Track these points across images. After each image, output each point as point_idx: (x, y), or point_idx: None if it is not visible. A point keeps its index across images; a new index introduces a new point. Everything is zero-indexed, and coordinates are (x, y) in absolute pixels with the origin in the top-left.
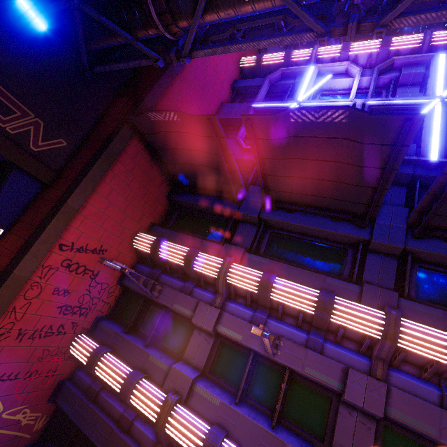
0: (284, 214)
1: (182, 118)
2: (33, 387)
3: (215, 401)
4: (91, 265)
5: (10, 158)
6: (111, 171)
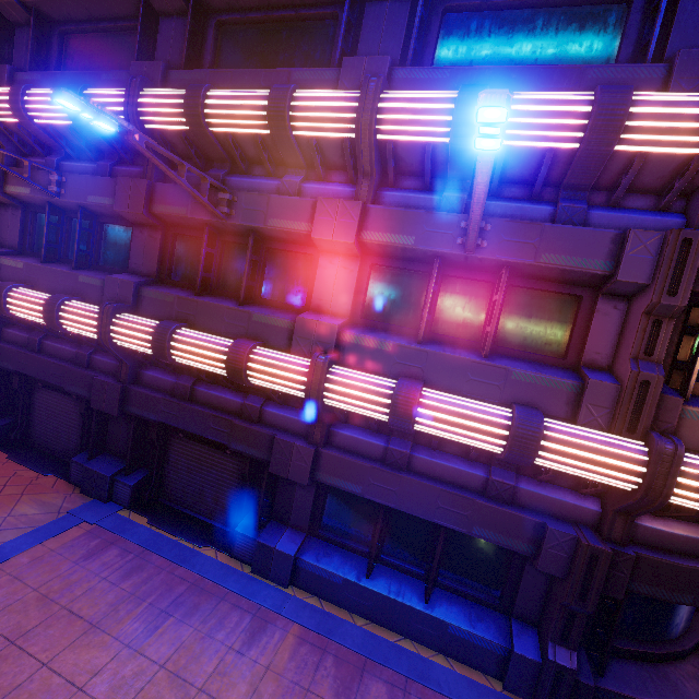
0: None
1: None
2: None
3: (20, 266)
4: None
5: None
6: None
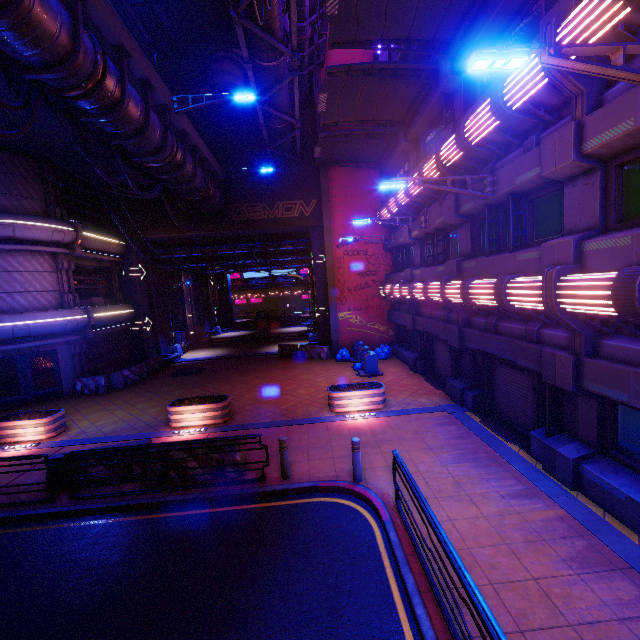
0: (413, 123)
1: (319, 146)
2: (374, 314)
3: (418, 273)
4: (359, 248)
5: (304, 225)
6: (332, 196)
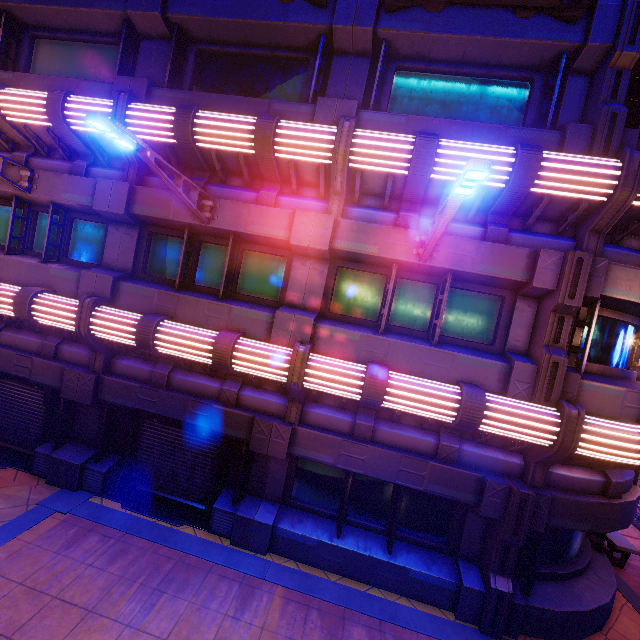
0: None
1: None
2: None
3: None
4: None
5: None
6: None
